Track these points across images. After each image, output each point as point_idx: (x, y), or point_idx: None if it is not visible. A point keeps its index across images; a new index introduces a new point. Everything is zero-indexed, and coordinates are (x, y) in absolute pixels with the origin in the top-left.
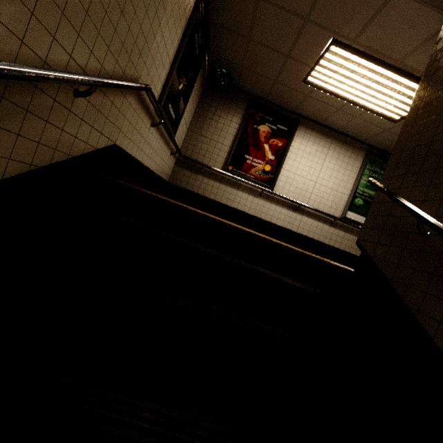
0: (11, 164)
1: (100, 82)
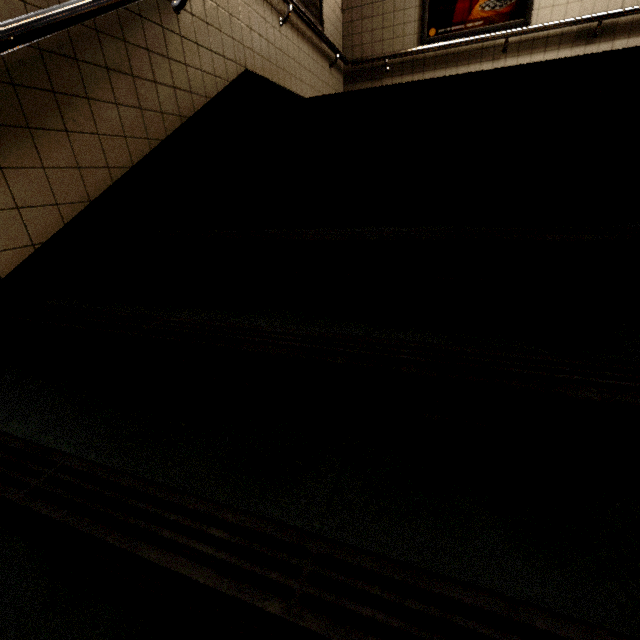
0: (165, 119)
1: None
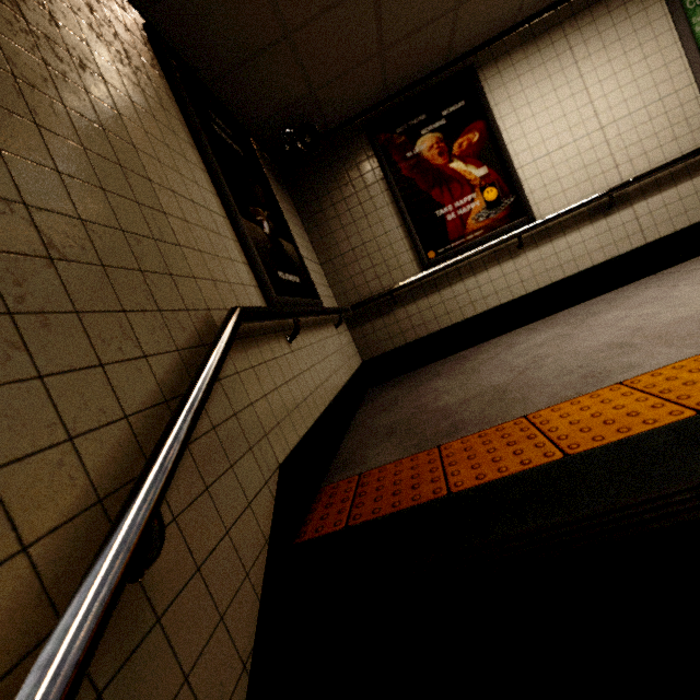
0: None
1: (150, 495)
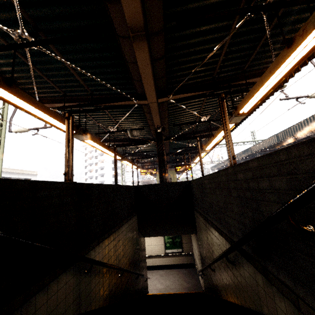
0: None
1: None
